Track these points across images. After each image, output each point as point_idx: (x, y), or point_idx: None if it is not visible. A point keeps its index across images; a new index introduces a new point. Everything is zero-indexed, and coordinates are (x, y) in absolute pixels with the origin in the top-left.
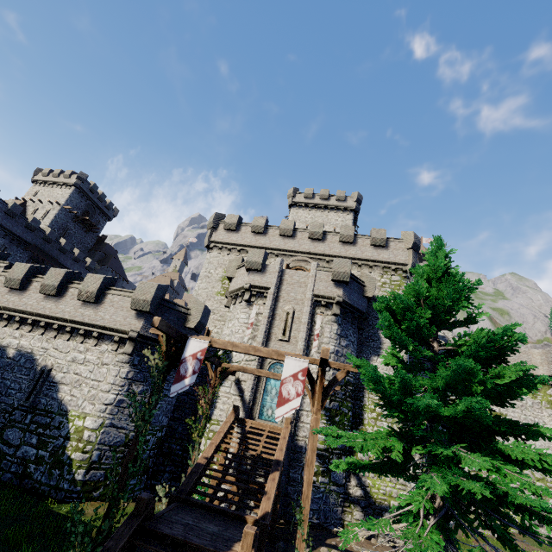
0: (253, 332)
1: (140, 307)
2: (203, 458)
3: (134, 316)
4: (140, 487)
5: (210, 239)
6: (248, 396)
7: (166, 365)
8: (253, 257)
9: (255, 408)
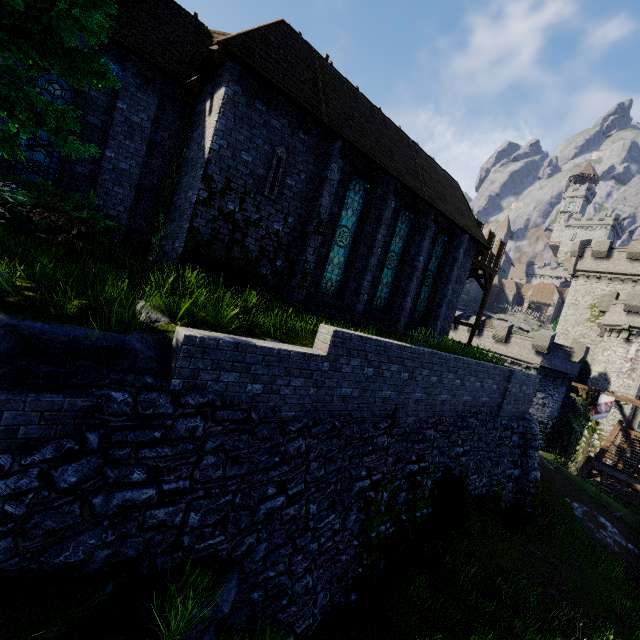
0: (631, 365)
1: (539, 350)
2: (604, 446)
3: (533, 353)
4: (544, 445)
5: (574, 268)
6: (628, 412)
7: (586, 404)
8: (632, 301)
9: (634, 421)
